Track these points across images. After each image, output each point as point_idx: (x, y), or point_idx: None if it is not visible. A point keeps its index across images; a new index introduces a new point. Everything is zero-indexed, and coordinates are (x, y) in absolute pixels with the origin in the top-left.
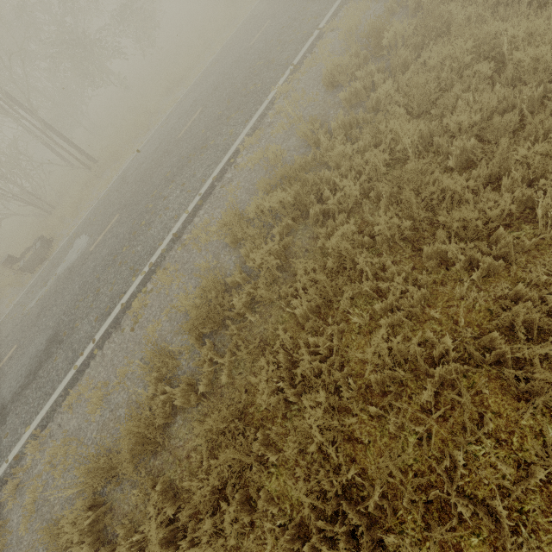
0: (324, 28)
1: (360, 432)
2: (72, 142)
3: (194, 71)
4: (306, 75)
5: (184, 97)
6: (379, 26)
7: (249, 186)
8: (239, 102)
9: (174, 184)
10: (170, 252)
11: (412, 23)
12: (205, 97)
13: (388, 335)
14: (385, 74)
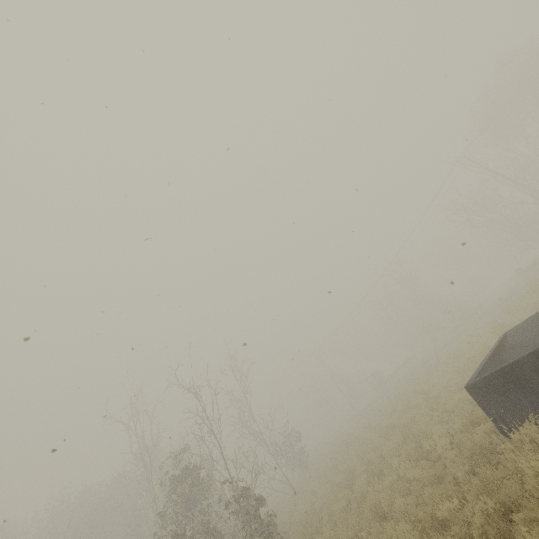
0: None
1: None
2: None
3: None
4: None
5: None
6: None
7: None
8: None
9: None
10: None
11: None
12: None
13: None
14: None
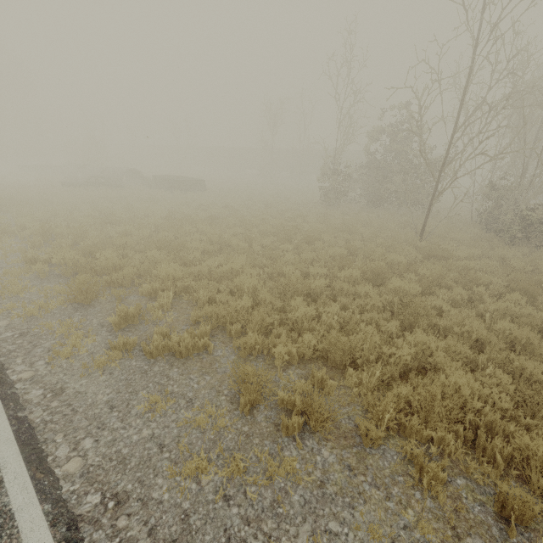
0: None
1: None
2: None
3: None
4: None
5: None
6: None
7: None
8: None
9: None
10: None
11: None
12: None
13: None
14: None
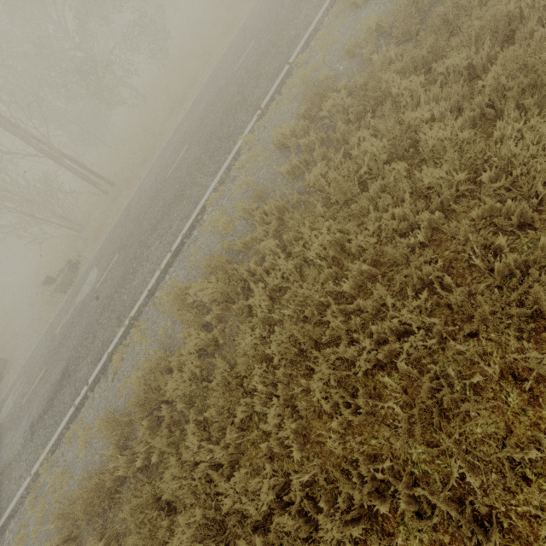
0: (294, 63)
1: (234, 542)
2: (91, 170)
3: (194, 87)
4: (271, 122)
5: (180, 123)
6: (321, 91)
7: (207, 251)
8: (214, 146)
9: (156, 233)
10: (145, 307)
11: (358, 83)
12: (192, 132)
13: (271, 454)
14: (323, 148)
